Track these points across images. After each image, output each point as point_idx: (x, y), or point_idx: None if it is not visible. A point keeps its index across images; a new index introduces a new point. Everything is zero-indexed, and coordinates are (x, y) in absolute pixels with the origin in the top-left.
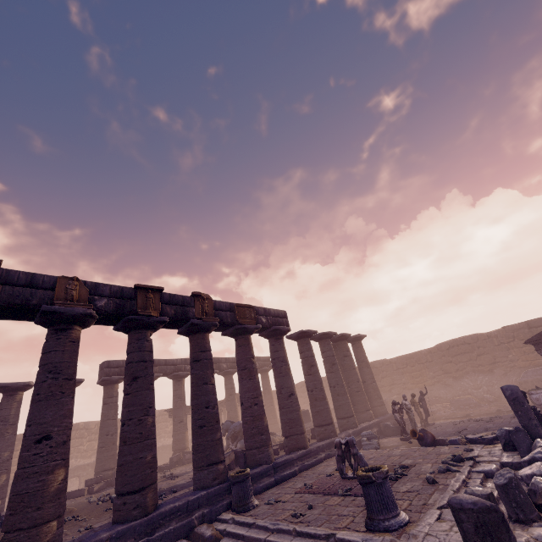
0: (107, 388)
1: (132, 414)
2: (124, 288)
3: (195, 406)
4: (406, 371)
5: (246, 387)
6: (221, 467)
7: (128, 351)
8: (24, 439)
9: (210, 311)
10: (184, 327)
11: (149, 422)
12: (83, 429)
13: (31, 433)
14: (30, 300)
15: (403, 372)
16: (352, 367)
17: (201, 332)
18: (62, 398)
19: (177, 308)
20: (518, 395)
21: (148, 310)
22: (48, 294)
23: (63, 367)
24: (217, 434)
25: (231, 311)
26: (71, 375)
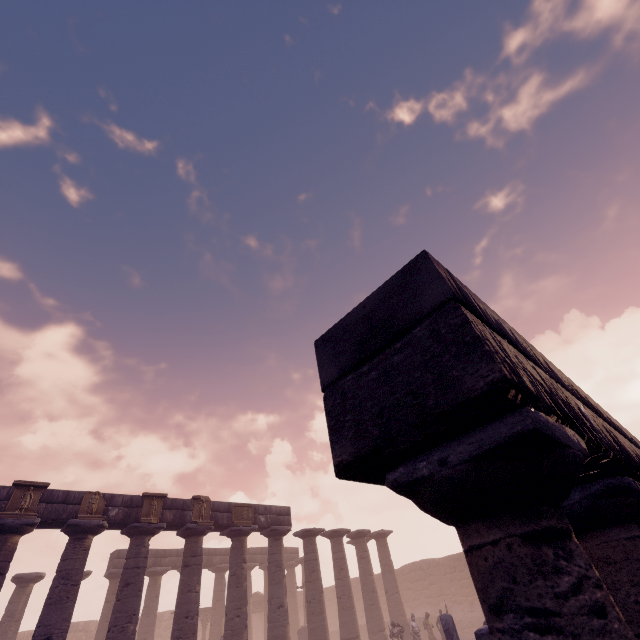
0: (112, 582)
1: (118, 620)
2: (134, 497)
3: (176, 614)
4: (455, 577)
5: (232, 595)
6: None
7: (127, 557)
8: (33, 639)
9: (207, 513)
10: (181, 530)
11: (130, 629)
12: (82, 631)
13: (39, 633)
14: (62, 514)
15: (452, 578)
16: (368, 572)
17: (195, 535)
18: (67, 602)
19: (176, 513)
20: (449, 626)
21: (150, 517)
22: (76, 508)
23: (73, 573)
24: None
25: (229, 511)
26: (77, 581)
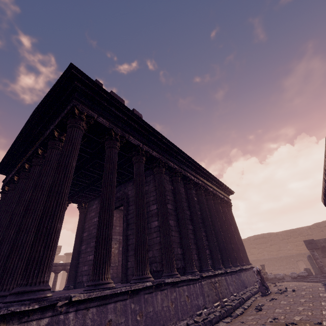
0: None
1: None
2: None
3: None
4: None
5: None
6: None
7: None
8: None
9: None
10: None
11: None
12: None
13: None
14: None
15: None
16: None
17: None
18: None
19: None
20: None
21: None
22: None
23: None
24: None
25: None
26: None
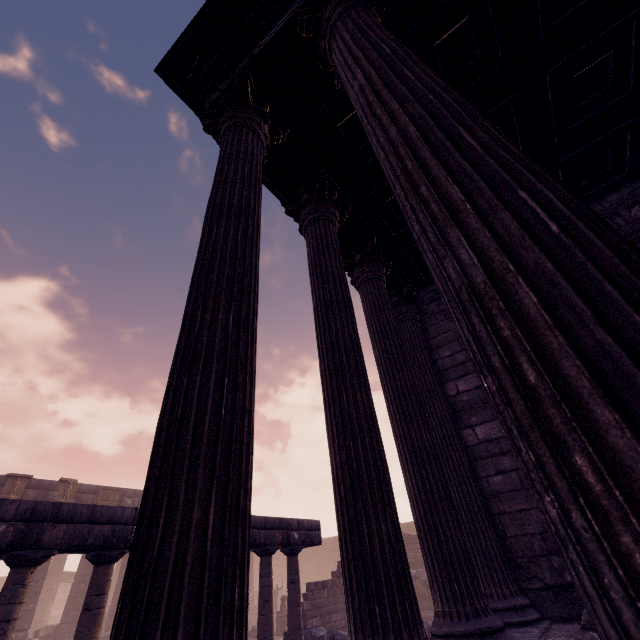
0: None
1: None
2: None
3: None
4: (314, 558)
5: (83, 565)
6: (20, 635)
7: None
8: None
9: (72, 494)
10: None
11: None
12: None
13: None
14: None
15: (312, 559)
16: None
17: None
18: None
19: (40, 492)
20: None
21: (10, 495)
22: None
23: None
24: (30, 605)
25: (96, 493)
26: None
